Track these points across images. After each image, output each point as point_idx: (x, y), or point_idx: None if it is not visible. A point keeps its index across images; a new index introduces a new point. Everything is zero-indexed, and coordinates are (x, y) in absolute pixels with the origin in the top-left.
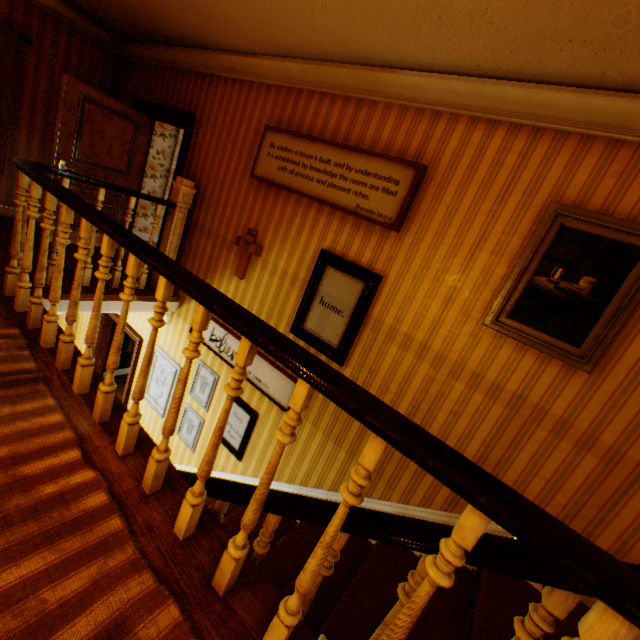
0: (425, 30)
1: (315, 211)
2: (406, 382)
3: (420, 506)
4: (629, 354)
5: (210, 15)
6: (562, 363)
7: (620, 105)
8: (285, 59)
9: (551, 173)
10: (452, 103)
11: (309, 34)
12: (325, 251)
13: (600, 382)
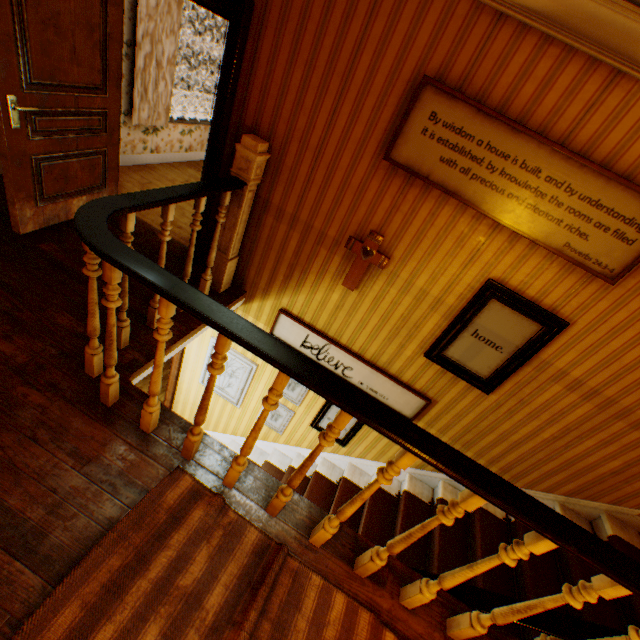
0: None
1: (486, 229)
2: (560, 415)
3: (542, 491)
4: None
5: None
6: None
7: None
8: None
9: None
10: None
11: None
12: (494, 283)
13: None
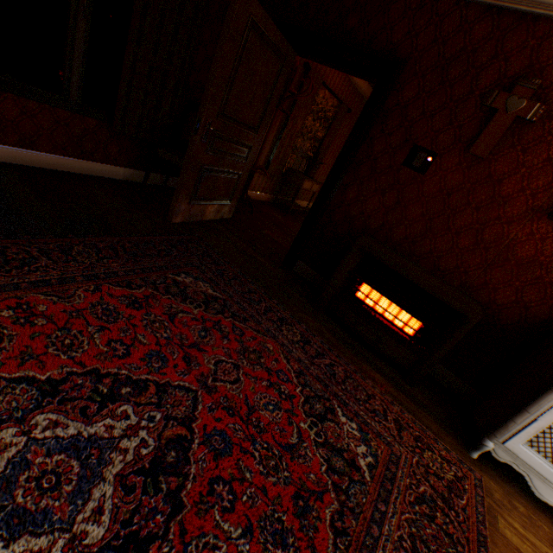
0: None
1: None
2: None
3: None
4: None
5: None
6: None
7: None
8: None
9: None
10: None
11: None
12: None
13: None
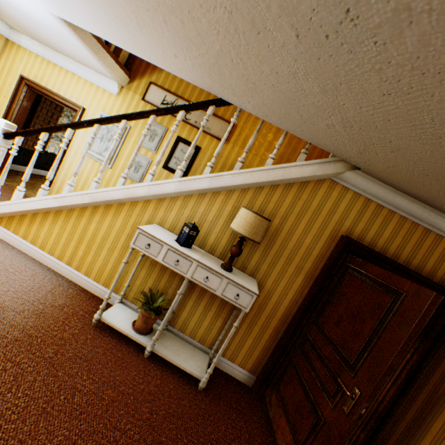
0: None
1: None
2: None
3: None
4: None
5: None
6: None
7: None
8: None
9: None
10: None
11: None
12: None
13: None
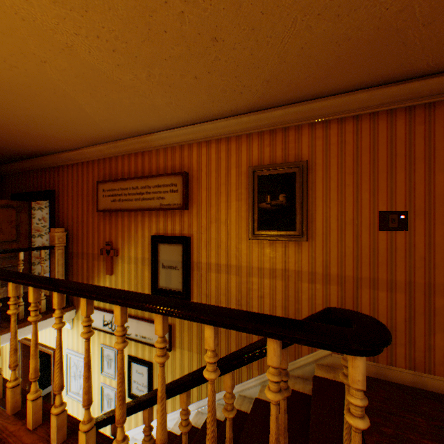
0: (153, 115)
1: (141, 216)
2: (228, 292)
3: None
4: (318, 223)
5: (44, 138)
6: (294, 242)
7: (253, 118)
8: (96, 146)
9: (243, 154)
10: (186, 139)
11: (101, 132)
12: (154, 236)
13: (314, 243)
